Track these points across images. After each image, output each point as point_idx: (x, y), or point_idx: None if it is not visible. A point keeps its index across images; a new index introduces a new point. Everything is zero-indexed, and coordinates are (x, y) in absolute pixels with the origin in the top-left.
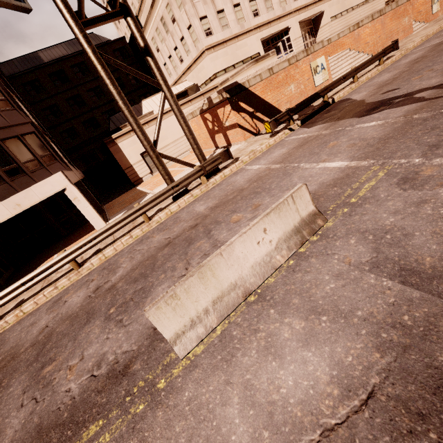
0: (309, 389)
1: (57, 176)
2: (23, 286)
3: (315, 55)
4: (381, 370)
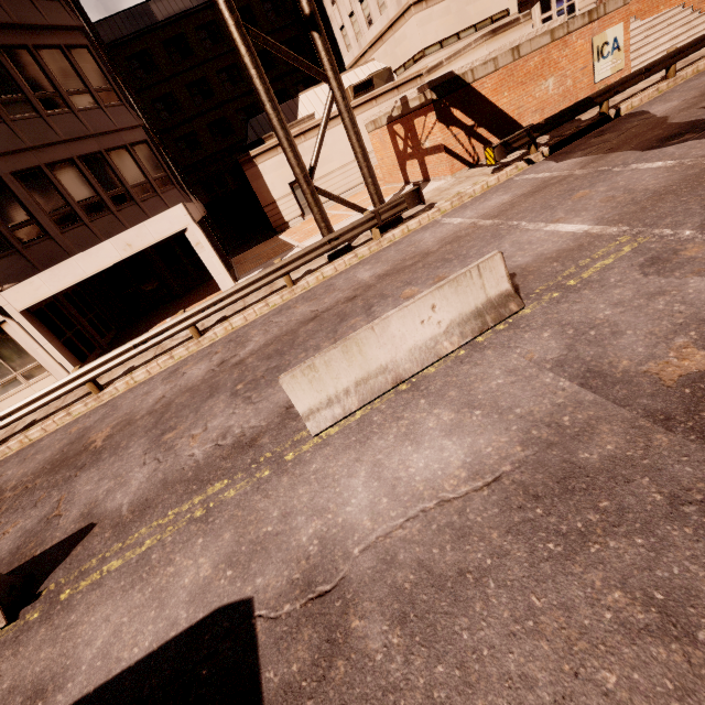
0: (438, 471)
1: (177, 209)
2: (135, 349)
3: (607, 21)
4: (516, 461)
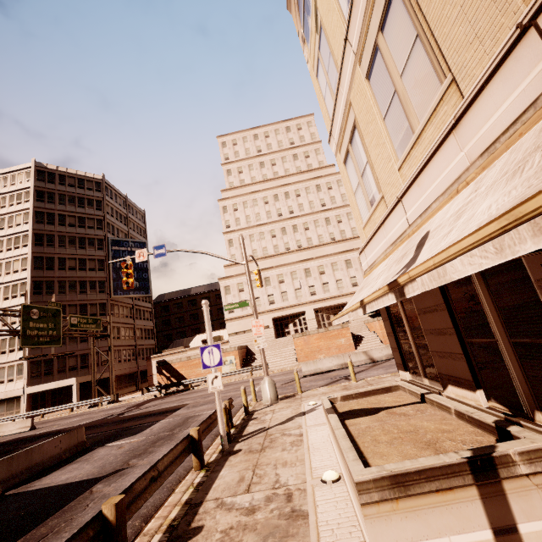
0: None
1: (74, 378)
2: (27, 415)
3: (227, 353)
4: None
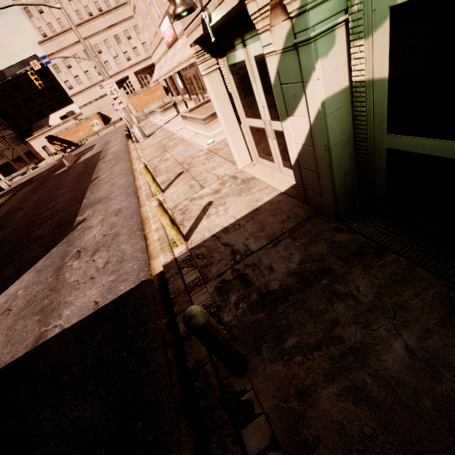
0: None
1: None
2: None
3: (92, 119)
4: None
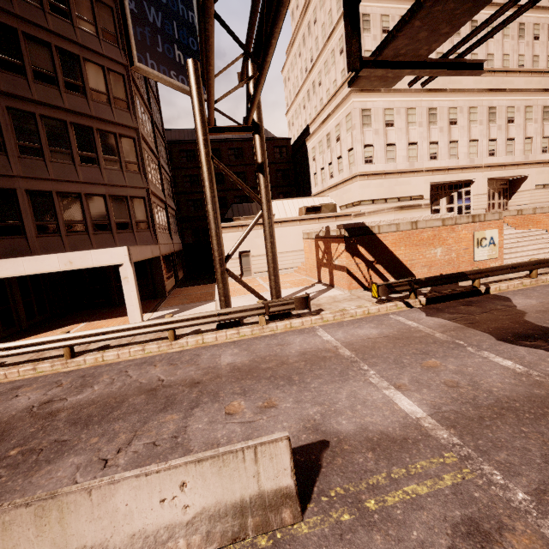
0: None
1: (121, 249)
2: (5, 351)
3: (486, 224)
4: None
